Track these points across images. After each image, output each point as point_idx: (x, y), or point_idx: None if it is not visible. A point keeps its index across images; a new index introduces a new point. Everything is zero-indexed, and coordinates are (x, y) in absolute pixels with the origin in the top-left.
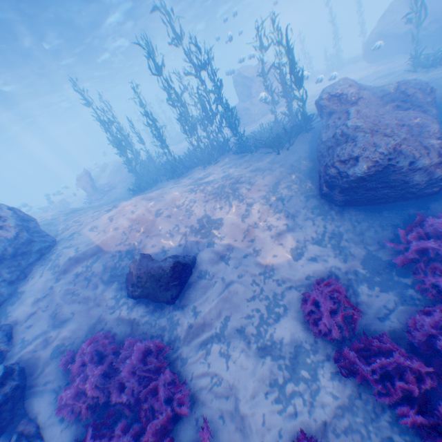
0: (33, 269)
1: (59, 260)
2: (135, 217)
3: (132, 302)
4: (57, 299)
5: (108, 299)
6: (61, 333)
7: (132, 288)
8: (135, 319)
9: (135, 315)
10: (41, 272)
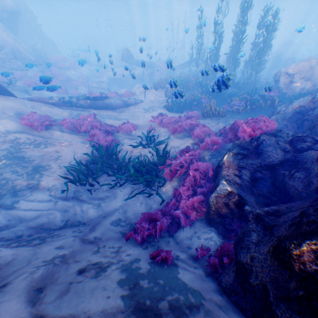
0: None
1: None
2: None
3: None
4: None
5: None
6: None
7: None
8: None
9: None
10: None
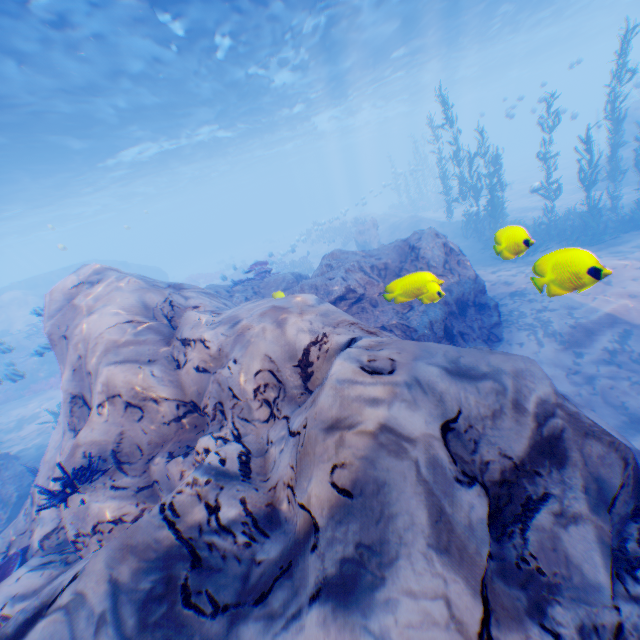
0: (501, 331)
1: (548, 325)
2: None
3: None
4: (602, 381)
5: None
6: None
7: None
8: None
9: None
10: (529, 337)
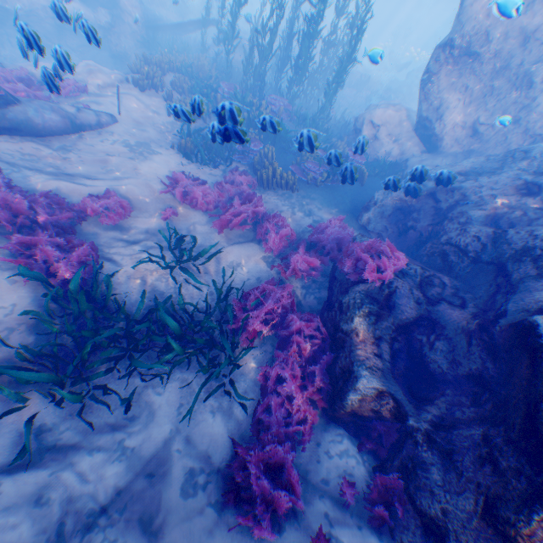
0: None
1: None
2: None
3: None
4: None
5: None
6: None
7: None
8: None
9: None
10: None
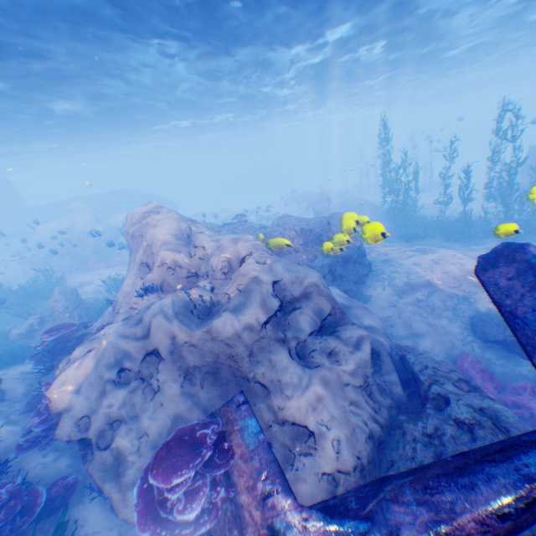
0: (366, 279)
1: (392, 280)
2: (464, 270)
3: (481, 344)
4: (405, 312)
5: (454, 331)
6: (420, 341)
7: (510, 334)
8: (489, 359)
9: (487, 356)
10: (379, 285)
